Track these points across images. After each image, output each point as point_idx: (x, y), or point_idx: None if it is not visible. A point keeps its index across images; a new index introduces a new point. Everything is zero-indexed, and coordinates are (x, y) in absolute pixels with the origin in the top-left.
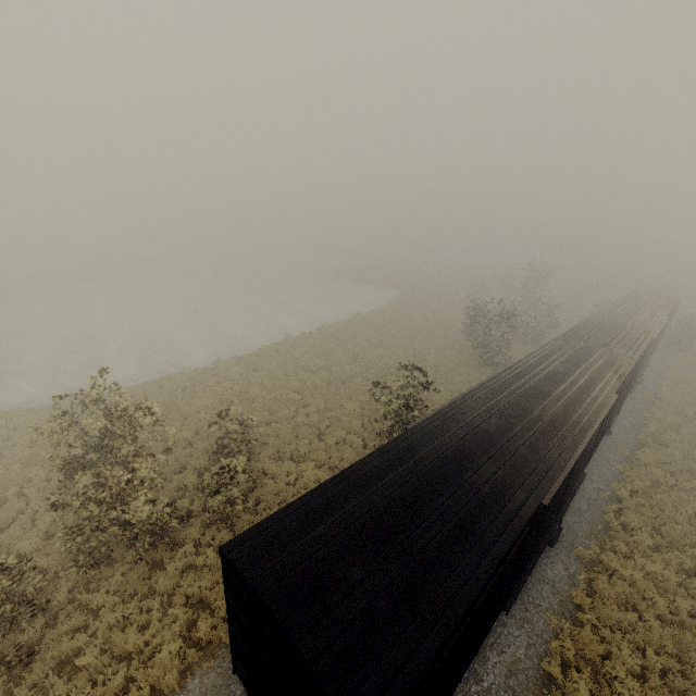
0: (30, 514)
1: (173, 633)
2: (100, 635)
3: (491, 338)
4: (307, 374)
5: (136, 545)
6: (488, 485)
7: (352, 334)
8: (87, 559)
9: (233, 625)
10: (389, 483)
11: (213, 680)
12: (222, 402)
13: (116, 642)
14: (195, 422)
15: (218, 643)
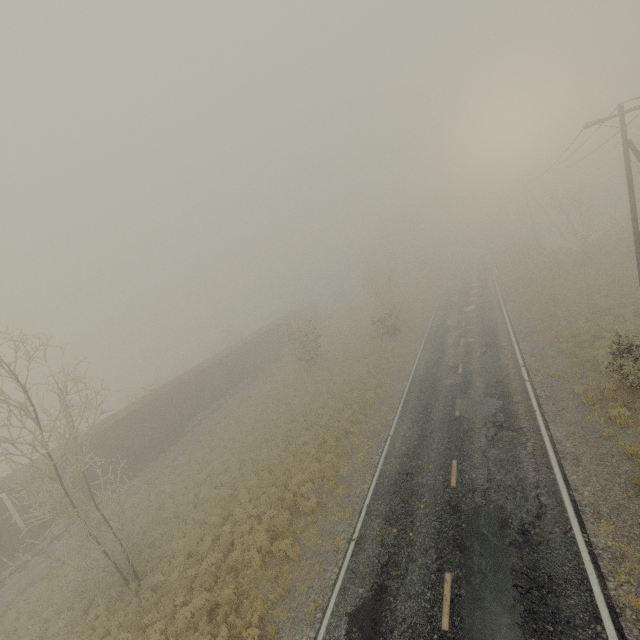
0: None
1: None
2: None
3: None
4: None
5: None
6: None
7: None
8: None
9: None
10: None
11: None
12: None
13: None
14: None
15: None
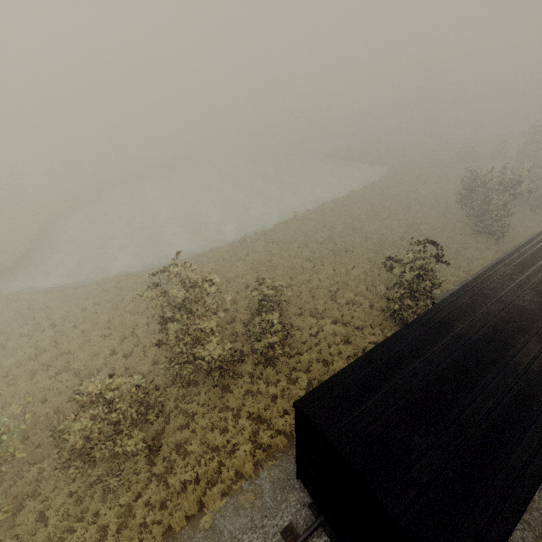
0: (142, 347)
1: (244, 437)
2: (198, 433)
3: (490, 208)
4: (315, 246)
5: (212, 375)
6: (536, 365)
7: (349, 209)
8: (181, 381)
9: (300, 452)
10: (432, 357)
11: (277, 474)
12: (253, 270)
13: (209, 438)
14: (235, 285)
15: (275, 448)
